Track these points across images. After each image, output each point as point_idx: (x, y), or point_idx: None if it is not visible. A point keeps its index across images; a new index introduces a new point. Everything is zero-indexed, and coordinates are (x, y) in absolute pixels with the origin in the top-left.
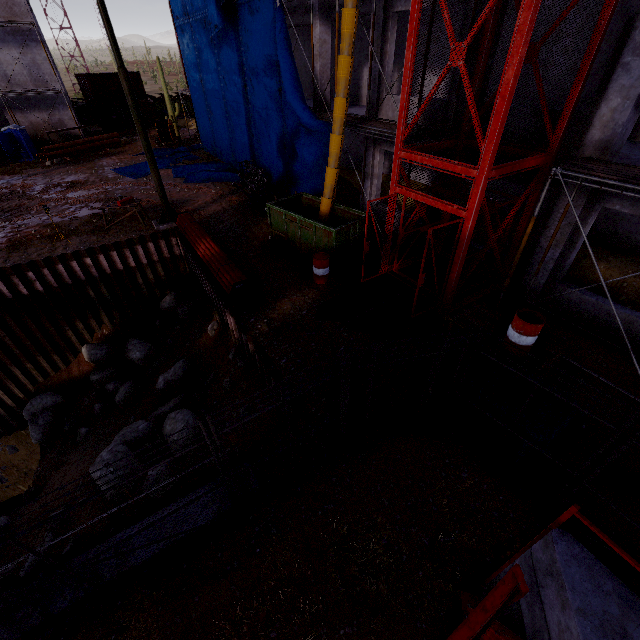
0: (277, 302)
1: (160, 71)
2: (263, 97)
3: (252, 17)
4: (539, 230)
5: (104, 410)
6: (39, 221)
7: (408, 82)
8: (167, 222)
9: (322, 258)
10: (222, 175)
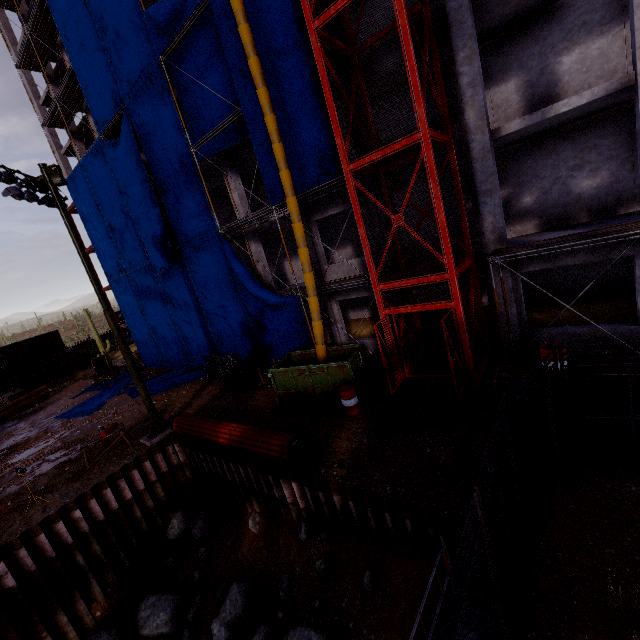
0: (331, 445)
1: (89, 320)
2: (218, 300)
3: (198, 253)
4: (491, 303)
5: None
6: None
7: (367, 244)
8: (158, 433)
9: (349, 389)
10: (185, 377)
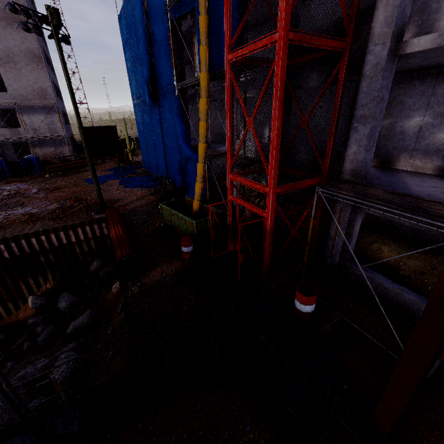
0: (152, 270)
1: (124, 125)
2: (171, 140)
3: (165, 100)
4: (329, 224)
5: (30, 347)
6: (23, 211)
7: (229, 136)
8: (101, 213)
9: (186, 240)
10: (148, 183)
